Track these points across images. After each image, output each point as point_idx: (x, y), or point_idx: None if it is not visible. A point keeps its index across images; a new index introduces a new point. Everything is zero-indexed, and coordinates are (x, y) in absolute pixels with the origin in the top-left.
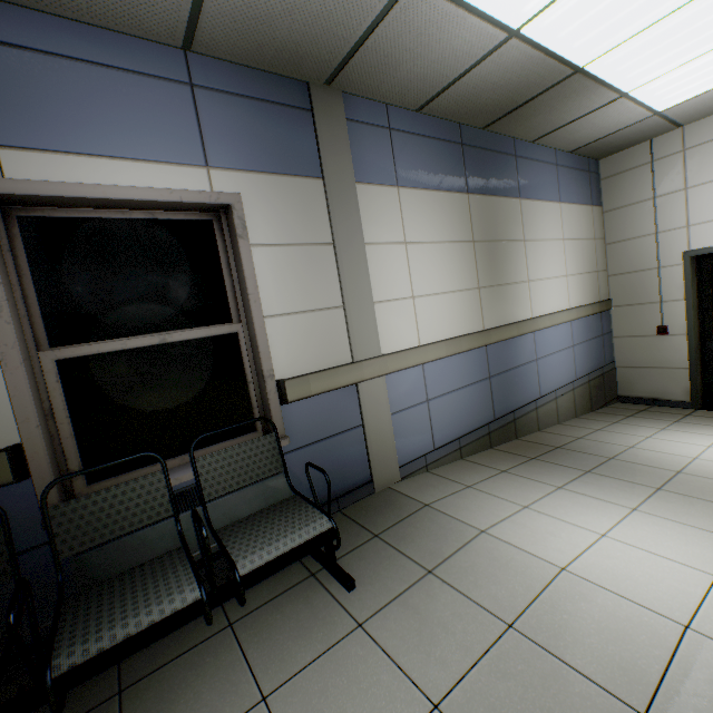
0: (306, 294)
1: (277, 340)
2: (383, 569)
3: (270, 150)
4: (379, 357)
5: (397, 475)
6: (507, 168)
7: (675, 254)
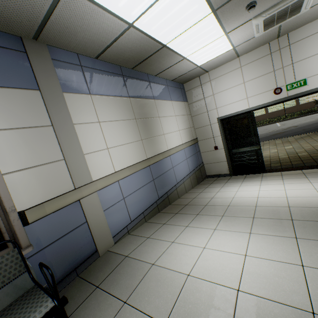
0: (36, 156)
1: (16, 186)
2: (99, 311)
3: None
4: (91, 182)
5: (112, 242)
6: (146, 86)
7: (215, 119)
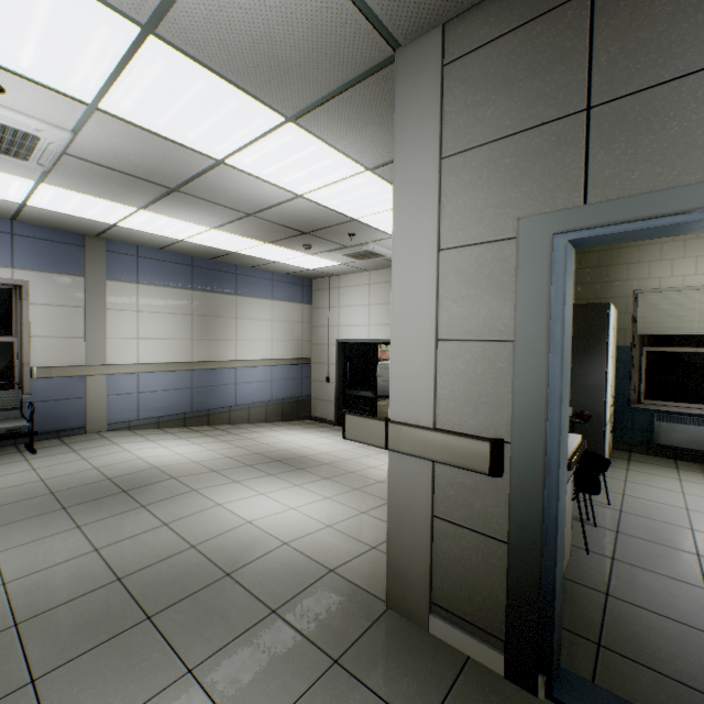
0: (62, 329)
1: (38, 348)
2: (56, 450)
3: (54, 263)
4: (104, 365)
5: (105, 427)
6: (228, 279)
7: (334, 339)
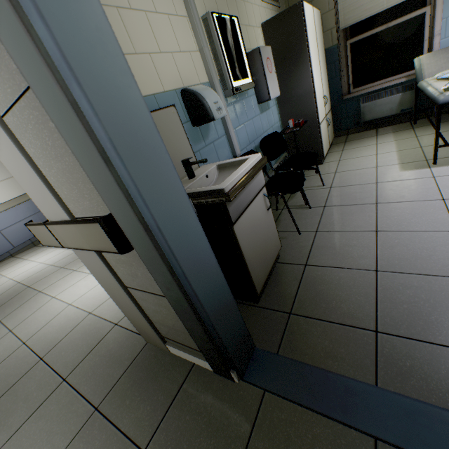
0: None
1: None
2: None
3: None
4: None
5: None
6: None
7: None
